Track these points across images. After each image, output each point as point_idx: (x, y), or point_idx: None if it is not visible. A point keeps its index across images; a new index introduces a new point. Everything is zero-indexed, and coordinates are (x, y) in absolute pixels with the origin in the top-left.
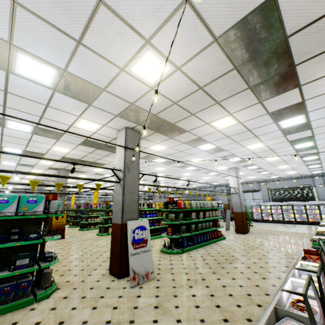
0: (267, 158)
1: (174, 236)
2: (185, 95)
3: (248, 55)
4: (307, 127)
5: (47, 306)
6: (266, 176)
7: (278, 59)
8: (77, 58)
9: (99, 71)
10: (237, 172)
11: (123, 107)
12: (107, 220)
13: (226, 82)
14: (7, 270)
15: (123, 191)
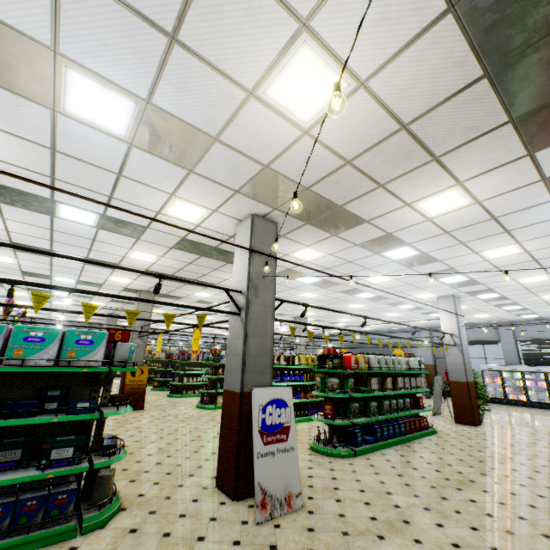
0: (522, 277)
1: (338, 422)
2: (370, 143)
3: (521, 39)
4: None
5: (100, 546)
6: (513, 314)
7: None
8: (169, 73)
9: (209, 100)
10: (457, 304)
11: (248, 174)
12: (215, 382)
13: (461, 110)
14: (35, 468)
15: (245, 330)
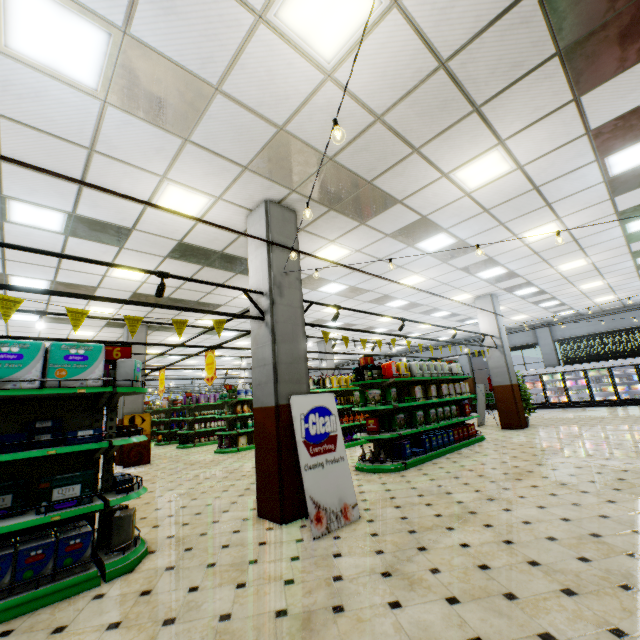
0: (561, 264)
1: (385, 436)
2: (404, 90)
3: None
4: None
5: (132, 588)
6: (550, 312)
7: None
8: None
9: (206, 29)
10: (495, 303)
11: (260, 141)
12: (234, 422)
13: (506, 39)
14: (34, 513)
15: (273, 335)
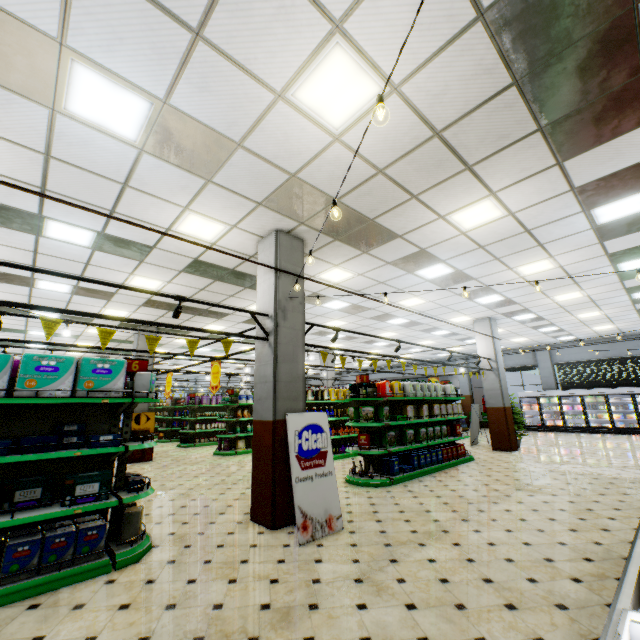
0: (557, 295)
1: (374, 452)
2: (403, 151)
3: (545, 49)
4: None
5: (139, 577)
6: (550, 337)
7: (609, 56)
8: (191, 72)
9: (233, 102)
10: (493, 327)
11: (274, 184)
12: (234, 426)
13: (492, 118)
14: (59, 506)
15: (275, 355)
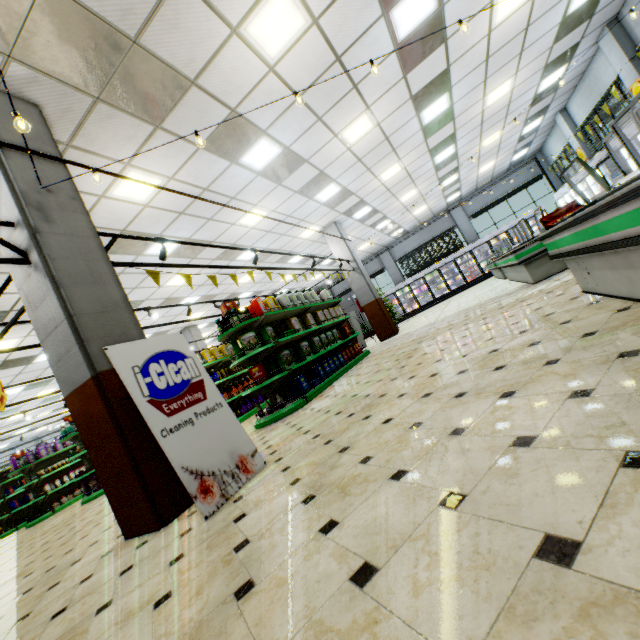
0: (382, 172)
1: (275, 378)
2: None
3: None
4: (439, 32)
5: None
6: (386, 235)
7: None
8: None
9: None
10: (341, 230)
11: None
12: None
13: None
14: None
15: (53, 279)
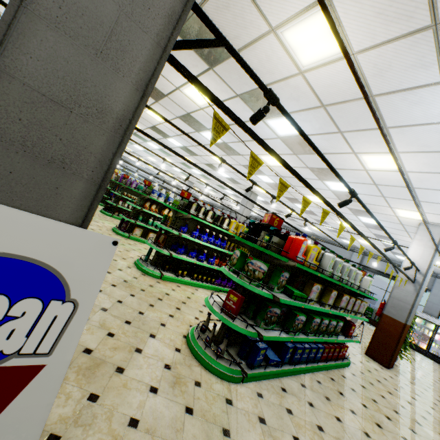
0: None
1: (238, 328)
2: None
3: None
4: None
5: None
6: None
7: None
8: None
9: None
10: None
11: None
12: (139, 214)
13: None
14: None
15: None
